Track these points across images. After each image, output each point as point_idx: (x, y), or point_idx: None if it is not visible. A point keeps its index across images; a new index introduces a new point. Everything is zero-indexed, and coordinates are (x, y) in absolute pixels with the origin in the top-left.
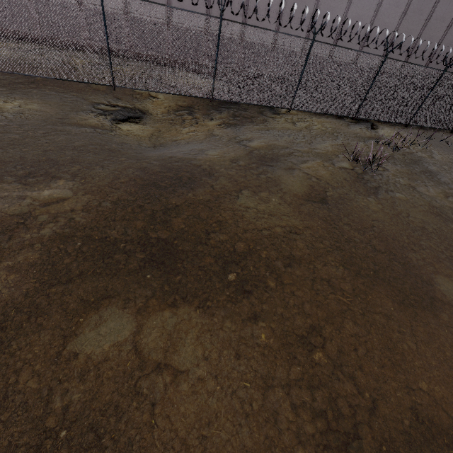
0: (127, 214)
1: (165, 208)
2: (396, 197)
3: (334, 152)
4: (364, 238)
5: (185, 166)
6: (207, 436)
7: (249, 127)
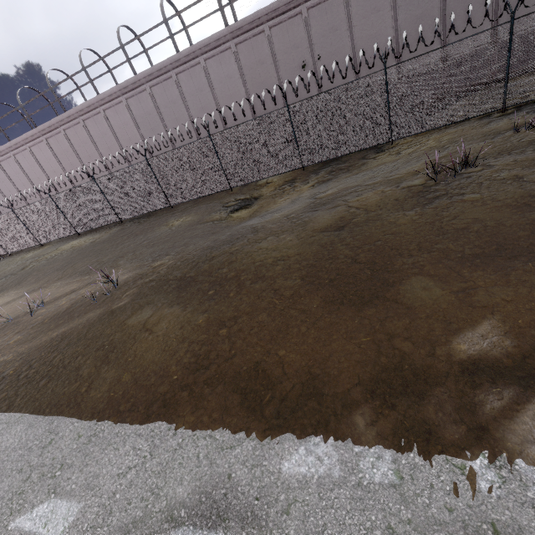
0: (183, 266)
1: (206, 259)
2: (459, 200)
3: (416, 171)
4: (352, 254)
5: (245, 230)
6: (144, 355)
7: (339, 178)
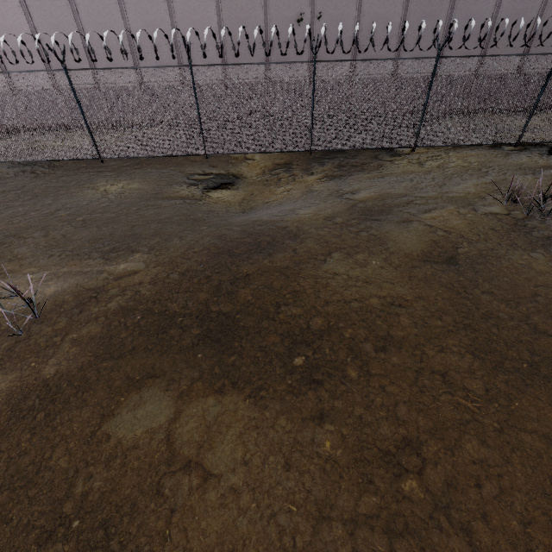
0: (192, 286)
1: (234, 278)
2: None
3: (478, 194)
4: (517, 313)
5: (268, 230)
6: None
7: (358, 177)
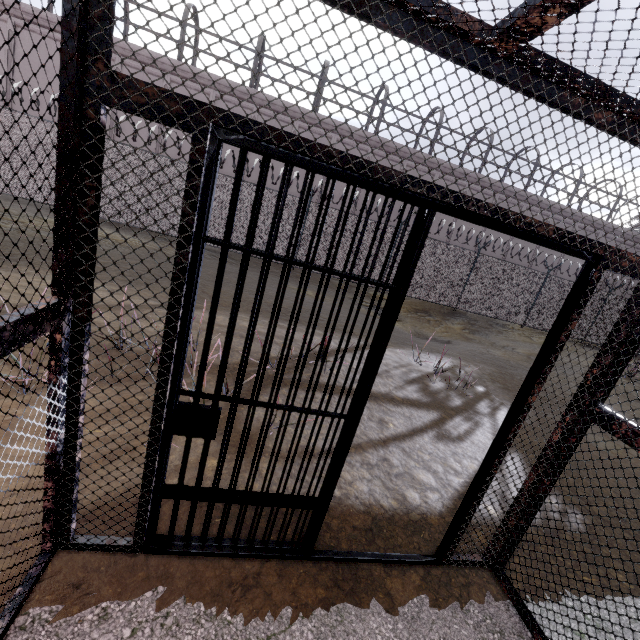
0: (520, 383)
1: None
2: None
3: None
4: None
5: (499, 359)
6: None
7: (494, 336)
